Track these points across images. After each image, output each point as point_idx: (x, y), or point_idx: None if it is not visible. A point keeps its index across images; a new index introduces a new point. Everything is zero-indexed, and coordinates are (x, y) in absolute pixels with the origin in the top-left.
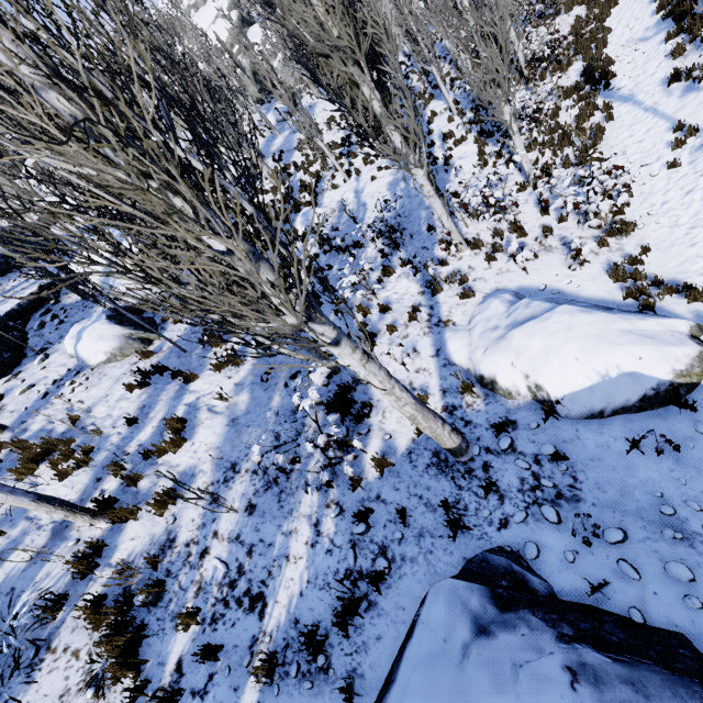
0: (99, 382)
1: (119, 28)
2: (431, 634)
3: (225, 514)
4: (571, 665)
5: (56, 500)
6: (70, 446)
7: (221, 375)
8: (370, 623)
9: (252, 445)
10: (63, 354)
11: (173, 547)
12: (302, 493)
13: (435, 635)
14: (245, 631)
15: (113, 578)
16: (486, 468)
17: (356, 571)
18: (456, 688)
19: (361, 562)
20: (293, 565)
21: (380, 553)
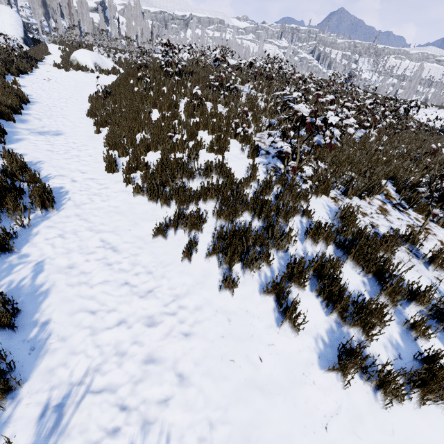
0: None
1: None
2: None
3: None
4: None
5: None
6: None
7: None
8: None
9: None
10: None
11: None
12: None
13: None
14: None
15: None
16: None
17: None
18: None
19: None
20: None
21: None
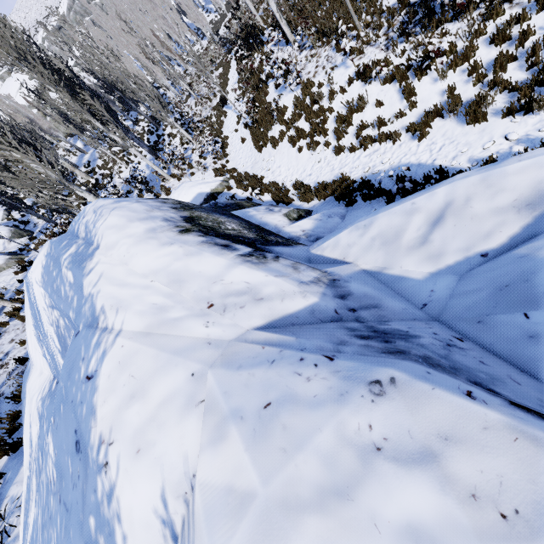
0: None
1: None
2: None
3: None
4: None
5: None
6: None
7: None
8: None
9: None
10: None
11: None
12: None
13: None
14: None
15: None
16: None
17: None
18: None
19: None
20: None
21: None
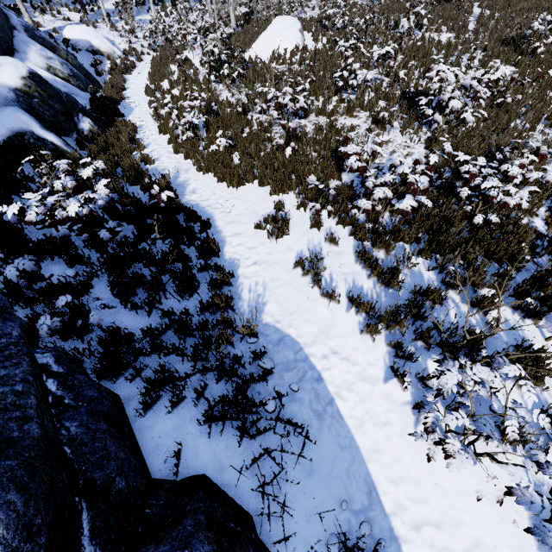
0: None
1: None
2: None
3: None
4: None
5: None
6: None
7: None
8: None
9: None
10: None
11: None
12: None
13: None
14: None
15: None
16: None
17: None
18: None
19: None
20: None
21: None
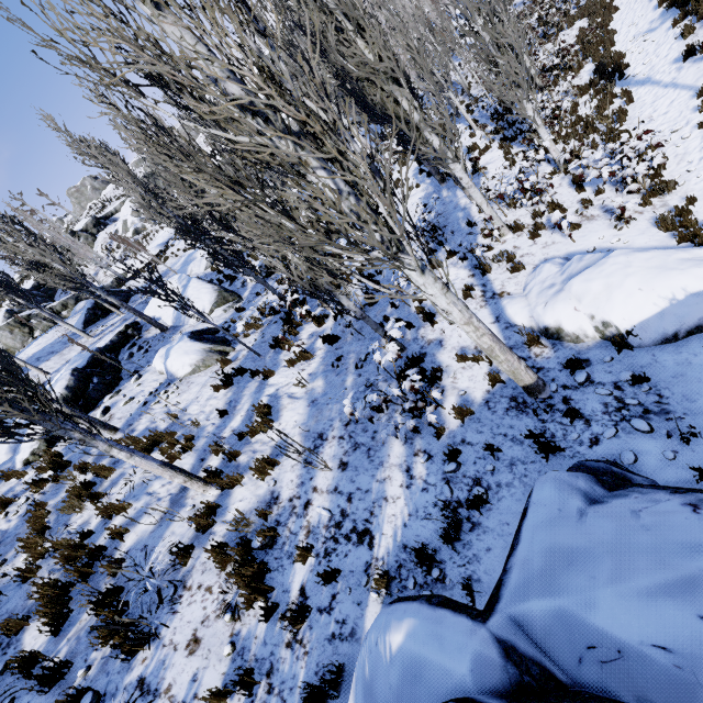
0: (188, 389)
1: (284, 22)
2: (545, 508)
3: (320, 473)
4: (690, 502)
5: (176, 467)
6: (173, 438)
7: (295, 369)
8: (477, 539)
9: (334, 418)
10: (153, 373)
11: (278, 503)
12: (389, 448)
13: (549, 508)
14: (358, 559)
15: (233, 525)
16: (566, 401)
17: (454, 501)
18: (580, 532)
19: (458, 494)
20: (392, 504)
21: (475, 484)
